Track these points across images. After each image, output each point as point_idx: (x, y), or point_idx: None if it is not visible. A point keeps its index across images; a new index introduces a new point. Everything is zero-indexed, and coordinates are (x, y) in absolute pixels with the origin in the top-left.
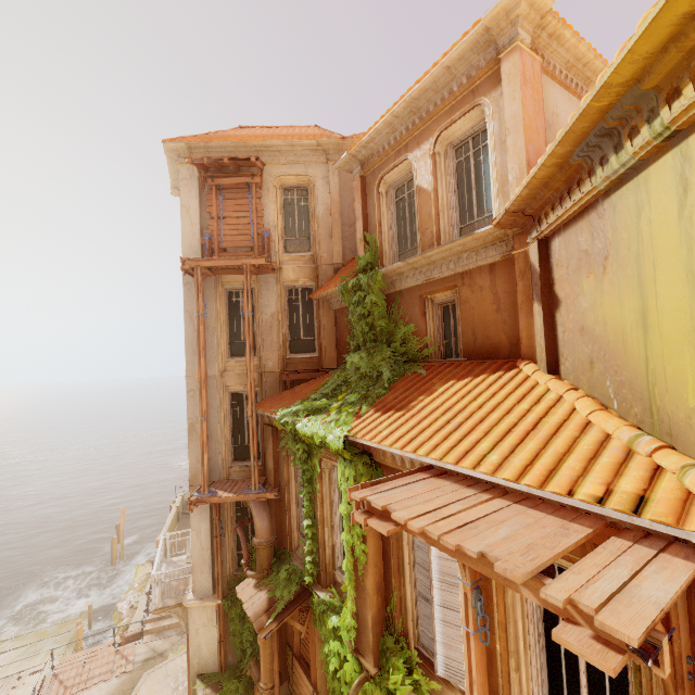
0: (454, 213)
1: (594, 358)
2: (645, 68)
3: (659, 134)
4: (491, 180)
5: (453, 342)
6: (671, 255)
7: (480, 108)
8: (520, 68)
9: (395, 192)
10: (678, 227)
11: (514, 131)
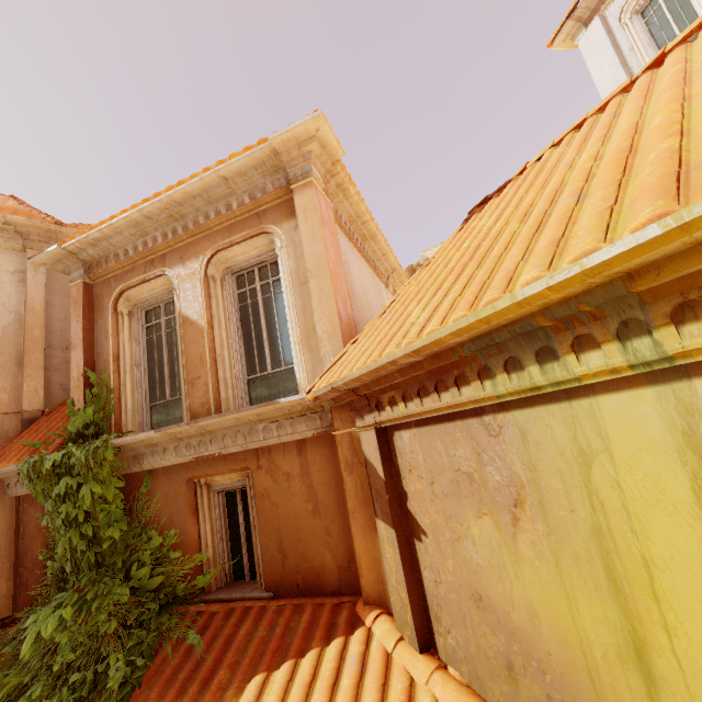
0: (238, 358)
1: (516, 665)
2: (654, 260)
3: (646, 362)
4: (290, 326)
5: (245, 553)
6: (695, 568)
7: (269, 236)
8: (318, 206)
9: (146, 314)
10: (701, 523)
11: (318, 275)
